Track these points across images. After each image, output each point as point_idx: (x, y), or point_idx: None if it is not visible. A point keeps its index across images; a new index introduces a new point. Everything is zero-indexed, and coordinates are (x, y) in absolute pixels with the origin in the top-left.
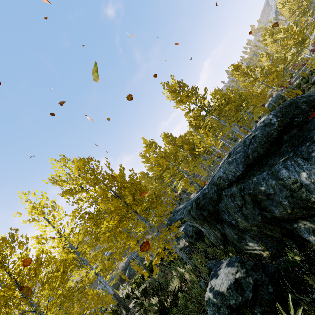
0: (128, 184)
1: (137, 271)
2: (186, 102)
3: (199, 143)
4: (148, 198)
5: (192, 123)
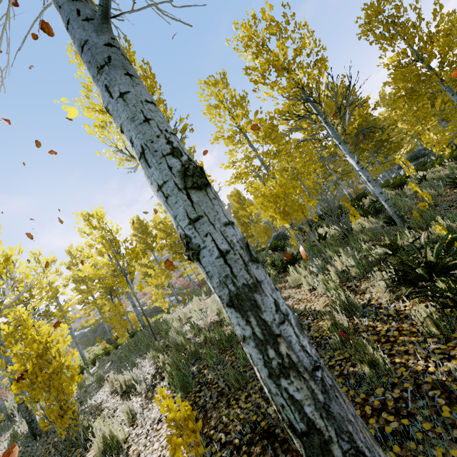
0: None
1: None
2: None
3: None
4: None
5: None
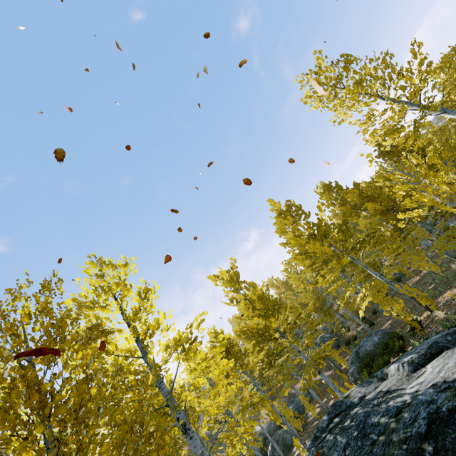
0: (264, 282)
1: (286, 455)
2: (359, 102)
3: (407, 194)
4: (284, 329)
5: (383, 148)
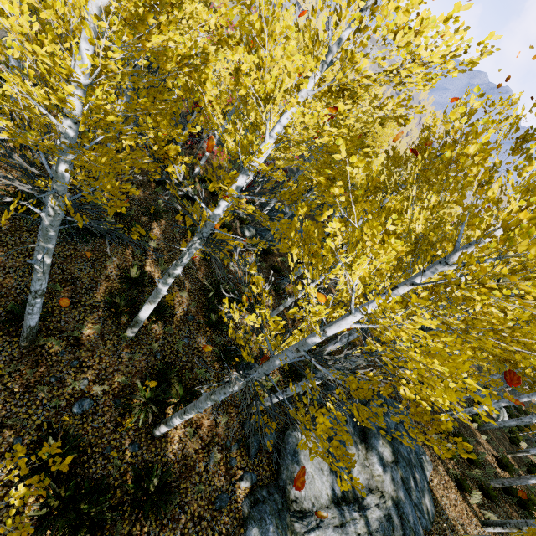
0: None
1: None
2: None
3: None
4: None
5: None
